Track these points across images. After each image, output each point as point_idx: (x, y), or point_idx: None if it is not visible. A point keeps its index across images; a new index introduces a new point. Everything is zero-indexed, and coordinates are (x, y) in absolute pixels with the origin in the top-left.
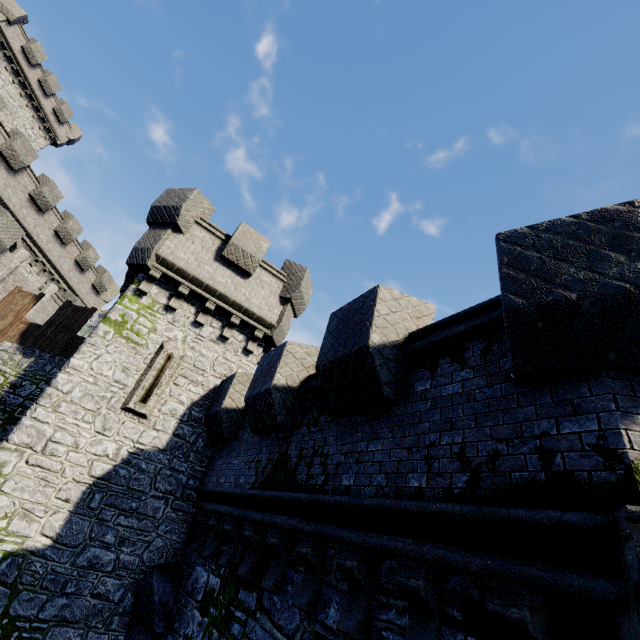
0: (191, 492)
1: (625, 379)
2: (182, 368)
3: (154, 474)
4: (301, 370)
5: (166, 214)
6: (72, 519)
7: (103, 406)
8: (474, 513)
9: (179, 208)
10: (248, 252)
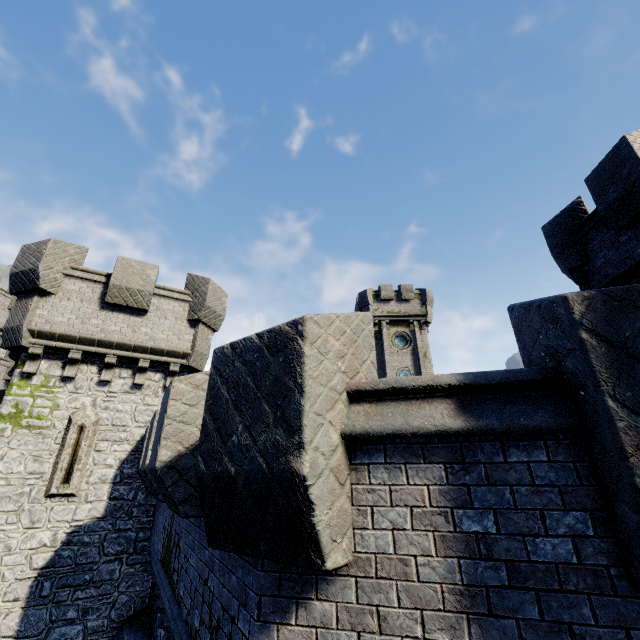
0: (144, 543)
1: (276, 571)
2: (100, 433)
3: (100, 542)
4: None
5: (26, 280)
6: (27, 613)
7: (24, 502)
8: None
9: (36, 270)
10: (134, 288)
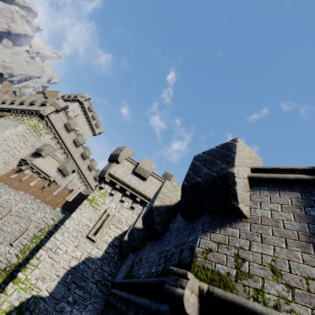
0: (108, 283)
1: (212, 216)
2: (113, 220)
3: (94, 270)
4: None
5: (114, 157)
6: (58, 285)
7: (79, 235)
8: (156, 281)
9: (119, 154)
10: (145, 169)
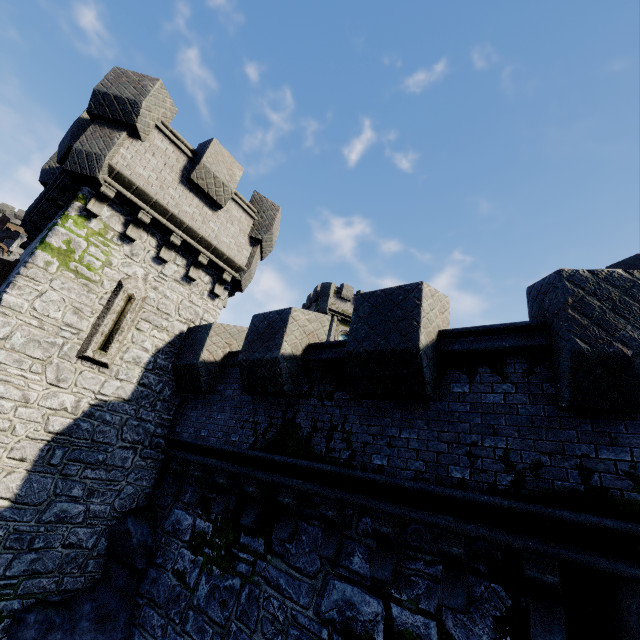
0: (159, 440)
1: None
2: (144, 311)
3: (120, 425)
4: (303, 338)
5: (118, 108)
6: (31, 478)
7: (54, 354)
8: (522, 509)
9: (138, 104)
10: (221, 179)
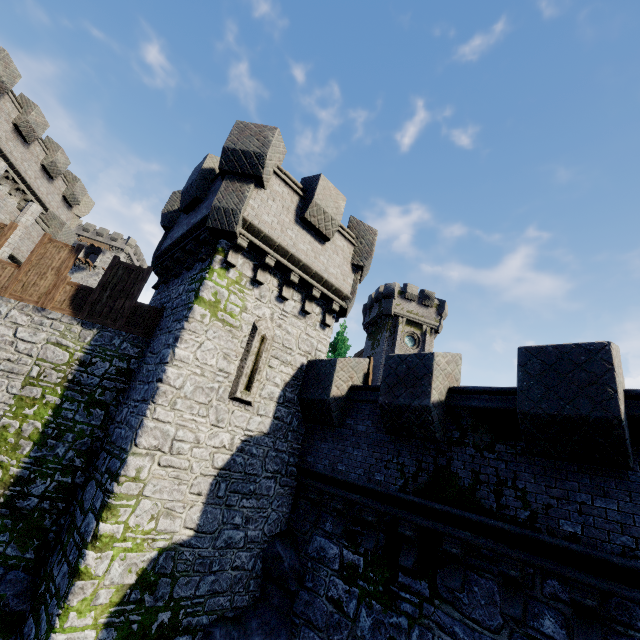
0: (292, 468)
1: None
2: (273, 349)
3: (263, 457)
4: (445, 382)
5: (246, 162)
6: (206, 509)
7: (213, 398)
8: None
9: (263, 156)
10: (329, 214)
